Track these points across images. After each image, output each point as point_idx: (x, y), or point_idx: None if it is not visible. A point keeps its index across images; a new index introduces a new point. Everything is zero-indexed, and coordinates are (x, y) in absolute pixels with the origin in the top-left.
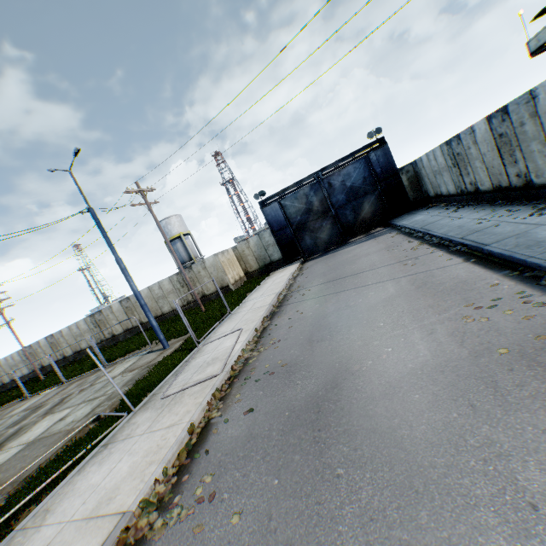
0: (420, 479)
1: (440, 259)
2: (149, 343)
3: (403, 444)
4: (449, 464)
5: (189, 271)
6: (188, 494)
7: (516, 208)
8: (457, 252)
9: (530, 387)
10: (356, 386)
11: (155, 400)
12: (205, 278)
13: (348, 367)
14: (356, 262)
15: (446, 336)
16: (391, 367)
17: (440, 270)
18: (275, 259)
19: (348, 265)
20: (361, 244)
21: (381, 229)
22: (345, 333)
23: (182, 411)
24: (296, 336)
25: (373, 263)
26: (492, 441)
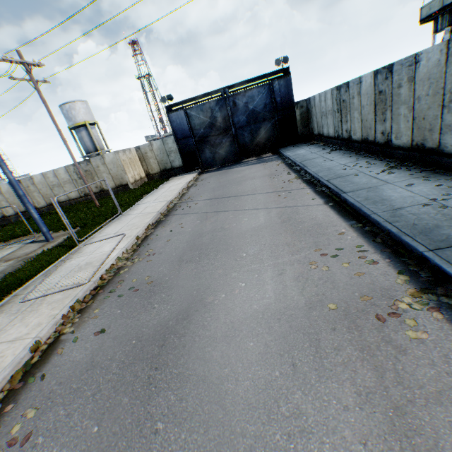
0: (228, 450)
1: (307, 197)
2: (33, 233)
3: (224, 401)
4: (258, 434)
5: (88, 164)
6: (4, 431)
7: (374, 162)
8: (322, 193)
9: (345, 353)
10: (203, 322)
11: (14, 303)
12: (104, 173)
13: (203, 297)
14: (242, 183)
15: (292, 280)
16: (239, 305)
17: (304, 208)
18: (176, 166)
19: (235, 185)
20: (251, 166)
21: (270, 156)
22: (211, 258)
23: (34, 323)
24: (170, 252)
25: (255, 187)
26: (301, 412)
